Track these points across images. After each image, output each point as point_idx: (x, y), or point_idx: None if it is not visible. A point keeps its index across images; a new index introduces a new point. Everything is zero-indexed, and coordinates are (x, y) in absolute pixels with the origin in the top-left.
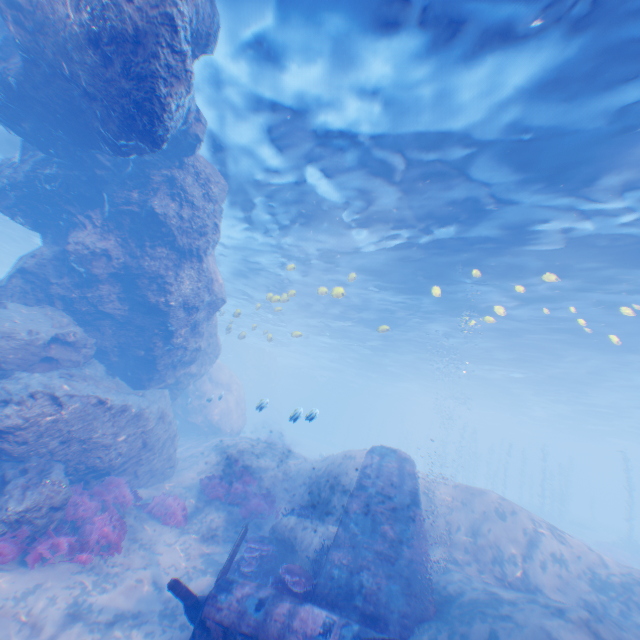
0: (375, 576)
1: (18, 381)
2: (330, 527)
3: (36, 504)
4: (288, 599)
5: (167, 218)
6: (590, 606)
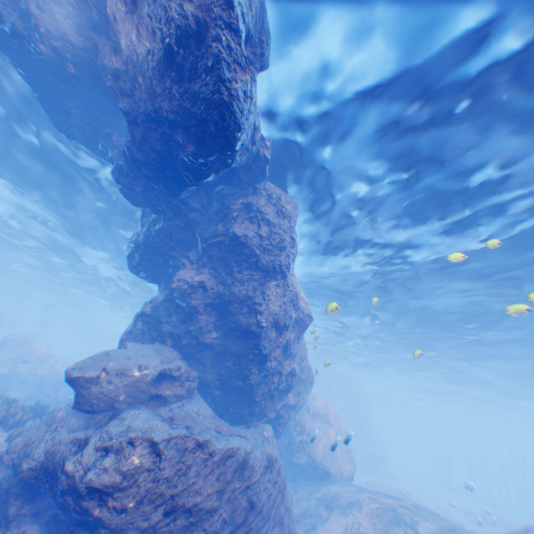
0: None
1: (121, 422)
2: None
3: None
4: None
5: (247, 239)
6: None
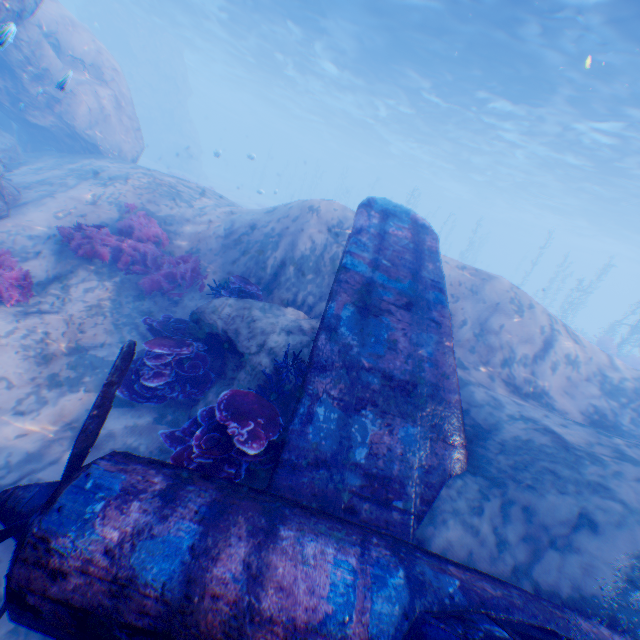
0: (384, 416)
1: None
2: (290, 315)
3: None
4: (246, 535)
5: None
6: (599, 413)
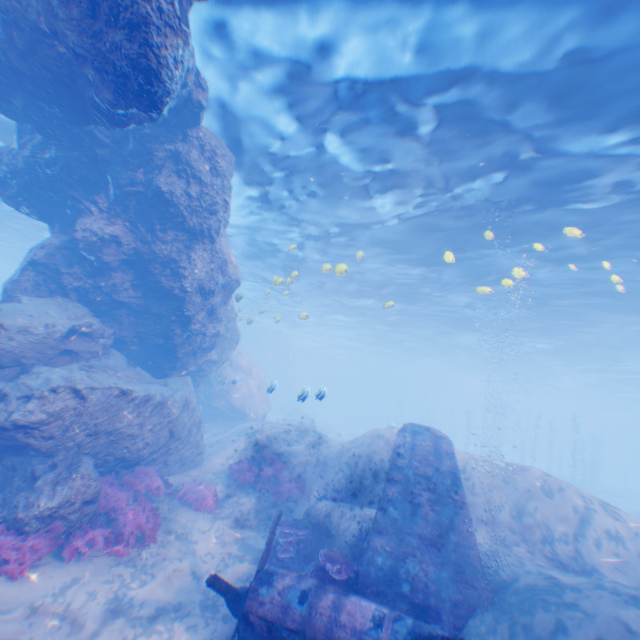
0: (421, 562)
1: (38, 376)
2: (365, 510)
3: (67, 499)
4: (333, 592)
5: (174, 197)
6: None
